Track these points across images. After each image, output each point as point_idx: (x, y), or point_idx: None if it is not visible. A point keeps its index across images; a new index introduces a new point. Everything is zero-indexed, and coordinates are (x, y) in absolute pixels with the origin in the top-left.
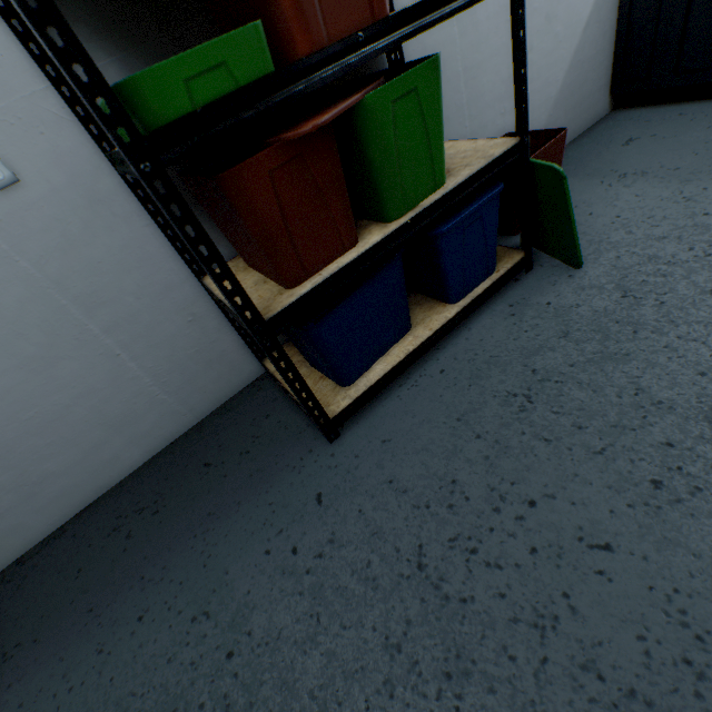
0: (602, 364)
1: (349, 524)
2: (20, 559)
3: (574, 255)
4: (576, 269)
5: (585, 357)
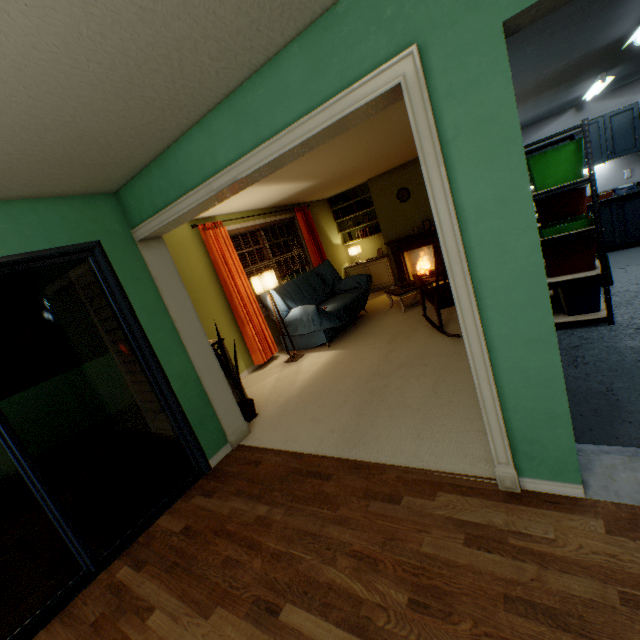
0: None
1: None
2: None
3: (610, 280)
4: (610, 286)
5: None
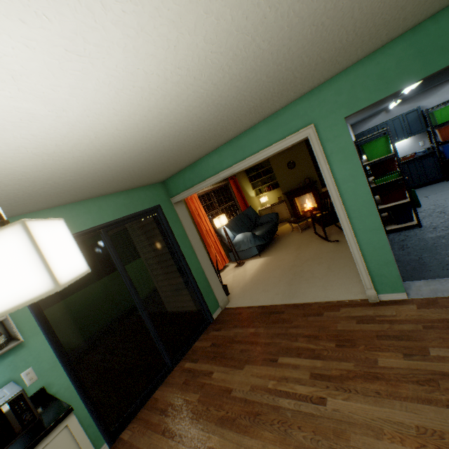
0: (445, 208)
1: (444, 225)
2: None
3: (419, 204)
4: (420, 207)
5: (441, 208)
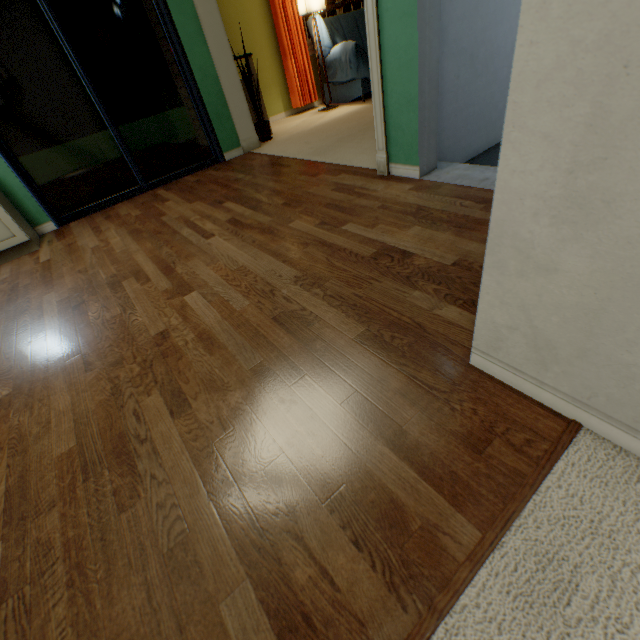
0: None
1: None
2: (495, 145)
3: None
4: None
5: None
